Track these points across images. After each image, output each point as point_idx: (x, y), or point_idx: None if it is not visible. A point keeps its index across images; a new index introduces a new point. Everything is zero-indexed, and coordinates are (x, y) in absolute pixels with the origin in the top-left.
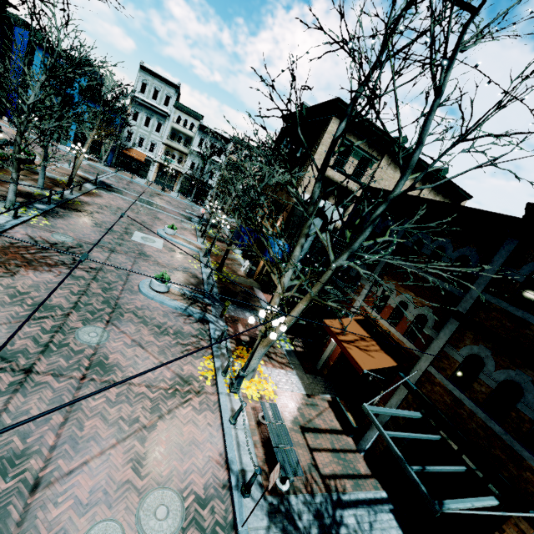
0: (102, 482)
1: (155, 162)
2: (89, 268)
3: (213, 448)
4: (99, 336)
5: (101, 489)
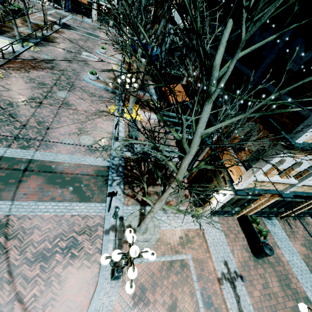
0: (68, 131)
1: (94, 3)
2: (60, 70)
3: (108, 130)
4: (65, 95)
5: (67, 132)
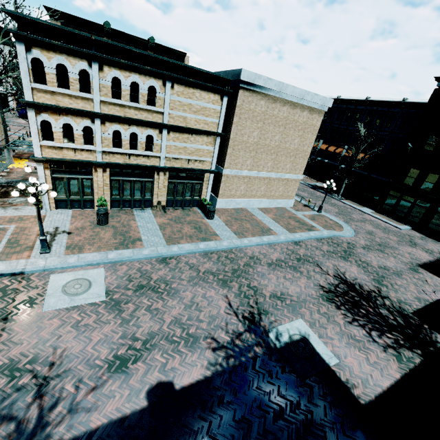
0: None
1: (9, 94)
2: None
3: None
4: None
5: None
